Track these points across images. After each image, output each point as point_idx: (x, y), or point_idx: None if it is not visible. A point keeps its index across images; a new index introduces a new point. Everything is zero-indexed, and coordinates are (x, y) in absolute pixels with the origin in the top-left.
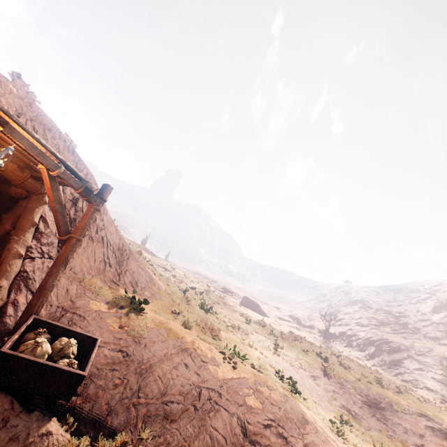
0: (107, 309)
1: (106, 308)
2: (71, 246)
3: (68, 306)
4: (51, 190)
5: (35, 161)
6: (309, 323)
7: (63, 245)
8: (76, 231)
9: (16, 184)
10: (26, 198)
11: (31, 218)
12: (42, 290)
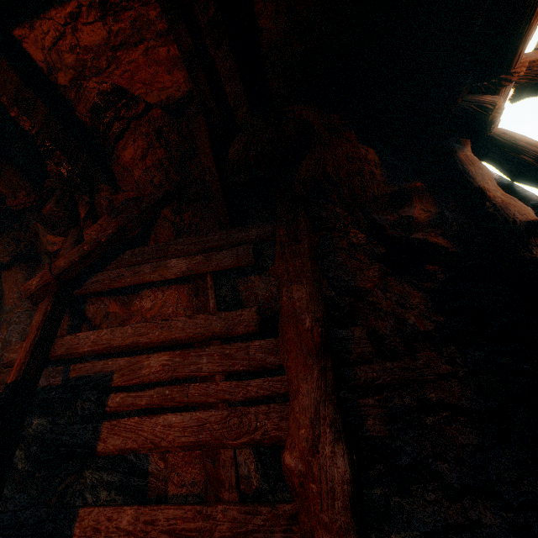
0: None
1: None
2: None
3: None
4: None
5: None
6: None
7: None
8: None
9: (518, 74)
10: (464, 146)
11: None
12: None
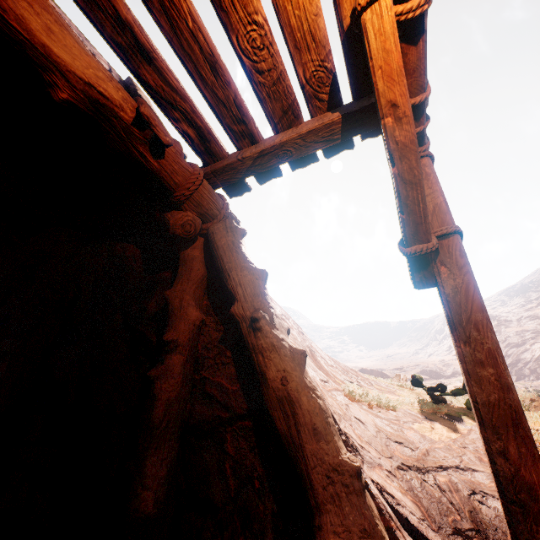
0: (451, 431)
1: (445, 429)
2: (465, 258)
3: (412, 459)
4: (403, 77)
5: (238, 98)
6: (449, 371)
7: (426, 270)
8: (439, 219)
9: (184, 194)
10: (193, 242)
11: (248, 264)
12: (521, 420)
